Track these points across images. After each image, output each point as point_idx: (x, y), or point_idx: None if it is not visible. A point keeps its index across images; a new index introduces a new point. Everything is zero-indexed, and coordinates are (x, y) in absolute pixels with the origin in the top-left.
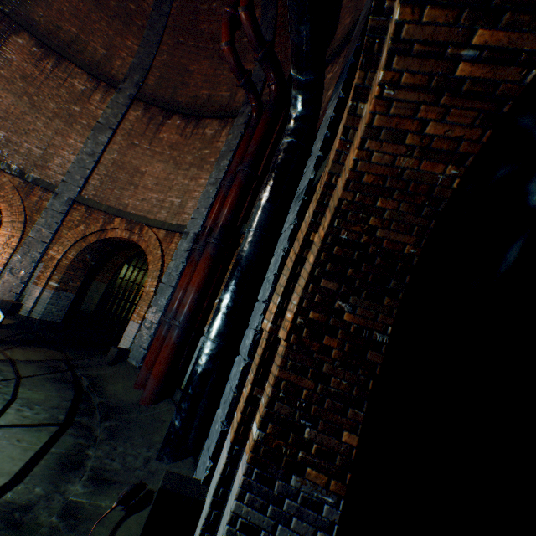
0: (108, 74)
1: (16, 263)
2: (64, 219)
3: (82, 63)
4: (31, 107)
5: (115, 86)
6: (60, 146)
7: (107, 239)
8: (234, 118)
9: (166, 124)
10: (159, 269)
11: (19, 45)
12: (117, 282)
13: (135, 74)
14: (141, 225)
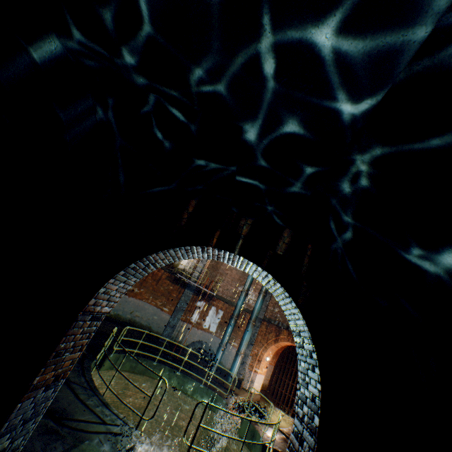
0: None
1: None
2: None
3: None
4: None
5: None
6: None
7: None
8: None
9: None
10: None
11: None
12: None
13: None
14: None
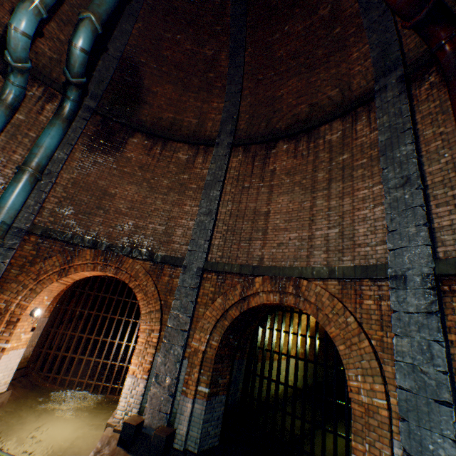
0: (203, 137)
1: (159, 366)
2: (196, 294)
3: (181, 137)
4: (149, 190)
5: (212, 143)
6: (178, 215)
7: (249, 309)
8: (363, 105)
9: (271, 154)
10: (369, 354)
11: (134, 143)
12: (256, 354)
13: (226, 126)
14: (292, 280)
